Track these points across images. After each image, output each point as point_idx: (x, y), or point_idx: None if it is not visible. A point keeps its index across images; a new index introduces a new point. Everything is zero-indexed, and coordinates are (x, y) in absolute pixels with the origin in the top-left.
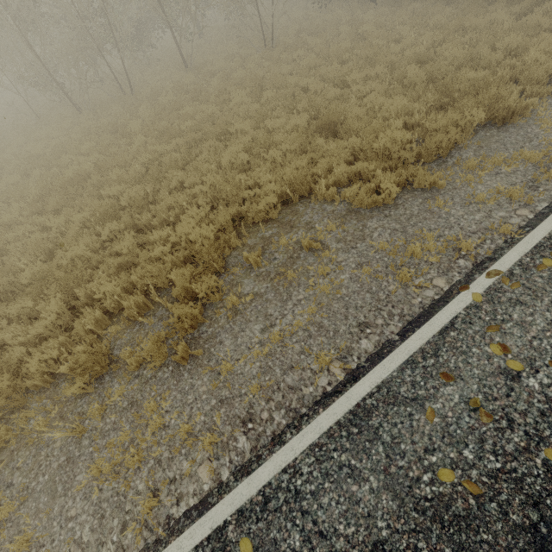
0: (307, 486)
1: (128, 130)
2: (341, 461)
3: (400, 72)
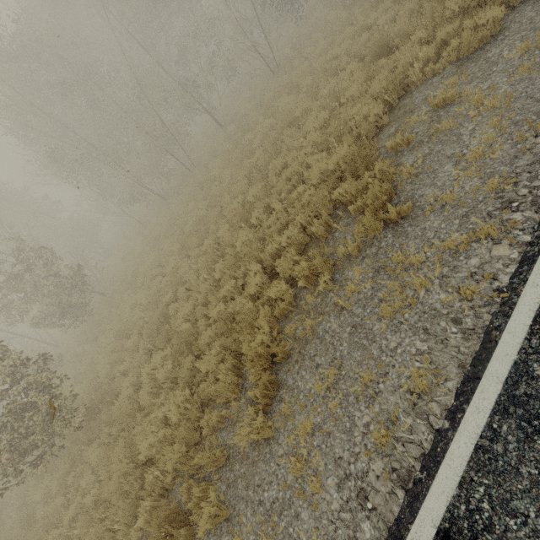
0: None
1: (213, 178)
2: None
3: None
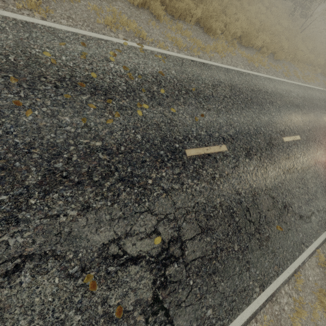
0: None
1: None
2: (1, 24)
3: None
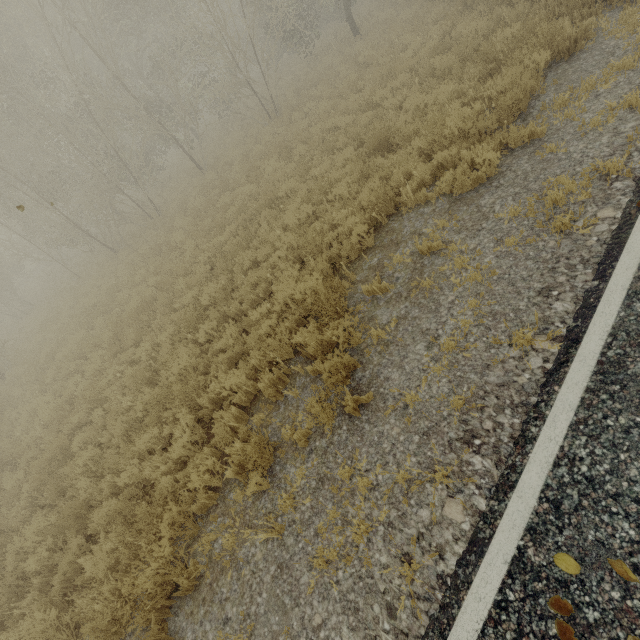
0: (597, 468)
1: (174, 244)
2: (621, 425)
3: (426, 69)
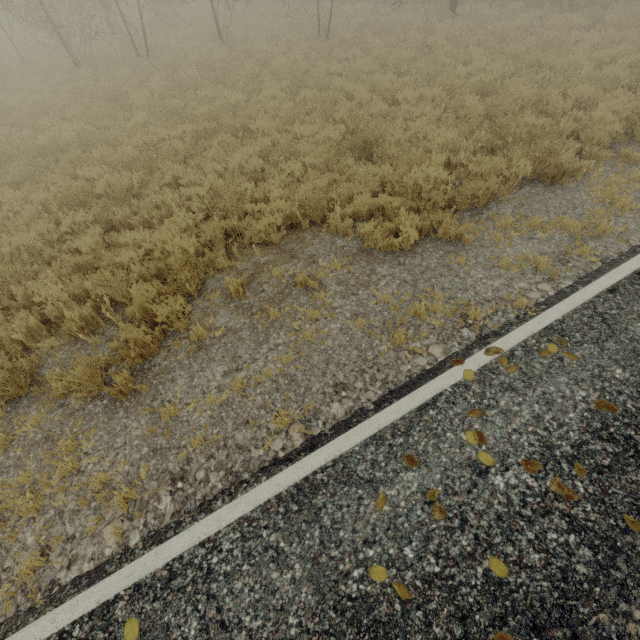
0: (223, 565)
1: (130, 102)
2: (269, 541)
3: (458, 100)
